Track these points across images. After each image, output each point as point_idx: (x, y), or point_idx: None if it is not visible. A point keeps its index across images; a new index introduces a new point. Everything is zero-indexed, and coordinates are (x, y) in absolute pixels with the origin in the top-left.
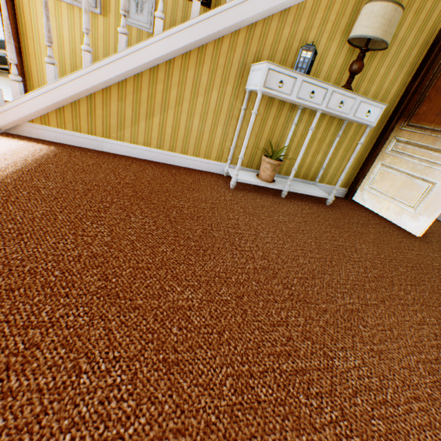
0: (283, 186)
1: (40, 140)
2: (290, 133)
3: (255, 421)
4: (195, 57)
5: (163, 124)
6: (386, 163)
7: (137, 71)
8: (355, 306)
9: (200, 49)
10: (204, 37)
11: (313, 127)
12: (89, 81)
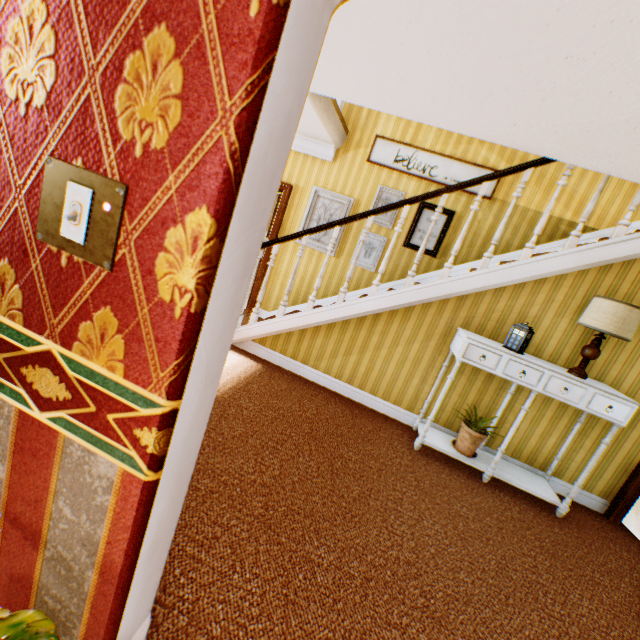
0: (486, 466)
1: (253, 356)
2: (504, 401)
3: None
4: (401, 314)
5: (358, 362)
6: None
7: (346, 318)
8: None
9: (407, 308)
10: (412, 301)
11: (526, 407)
12: (306, 320)
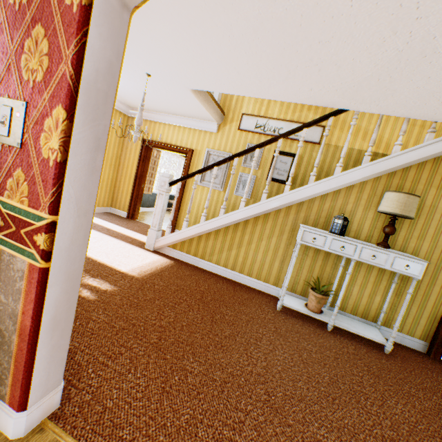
0: (329, 319)
1: (168, 256)
2: (338, 272)
3: (187, 440)
4: (262, 219)
5: (237, 254)
6: None
7: (227, 225)
8: (326, 440)
9: (265, 214)
10: (267, 209)
11: (349, 272)
12: (201, 229)
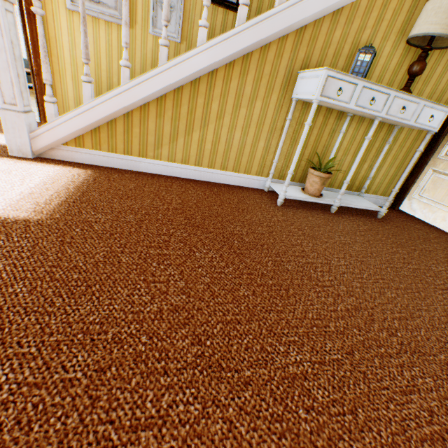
0: (332, 200)
1: (74, 164)
2: (337, 142)
3: None
4: (239, 66)
5: (203, 139)
6: (440, 169)
7: (177, 85)
8: None
9: (244, 57)
10: (250, 45)
11: (370, 136)
12: (128, 98)
